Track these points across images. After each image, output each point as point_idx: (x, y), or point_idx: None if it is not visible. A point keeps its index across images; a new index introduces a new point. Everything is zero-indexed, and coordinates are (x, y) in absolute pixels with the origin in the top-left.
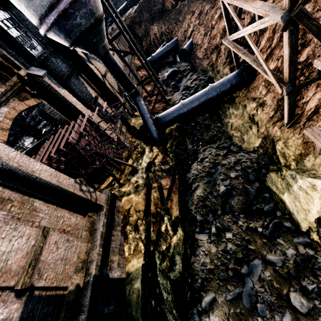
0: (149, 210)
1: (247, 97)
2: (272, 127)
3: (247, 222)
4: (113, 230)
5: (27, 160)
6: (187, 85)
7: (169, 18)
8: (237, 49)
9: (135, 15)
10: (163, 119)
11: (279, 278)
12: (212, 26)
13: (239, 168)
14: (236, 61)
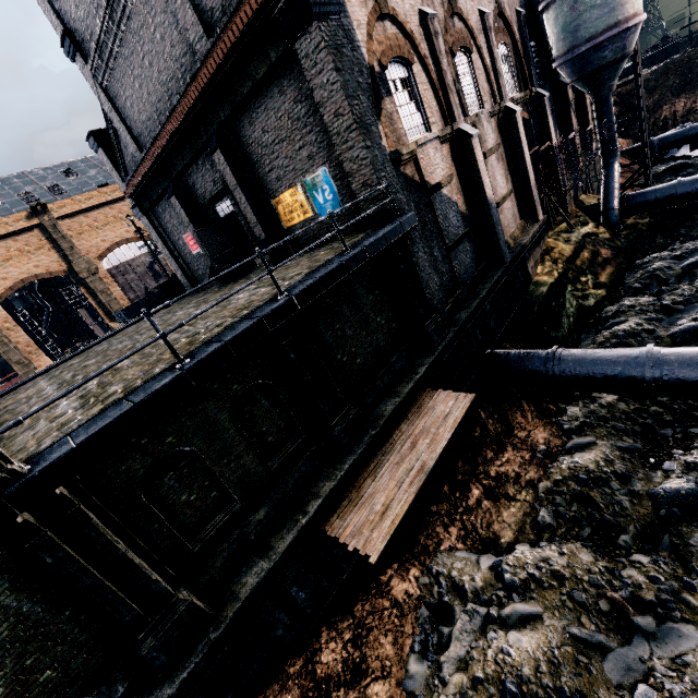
0: (573, 261)
1: None
2: None
3: None
4: (537, 244)
5: (525, 141)
6: None
7: None
8: None
9: (650, 77)
10: (634, 197)
11: None
12: None
13: None
14: None
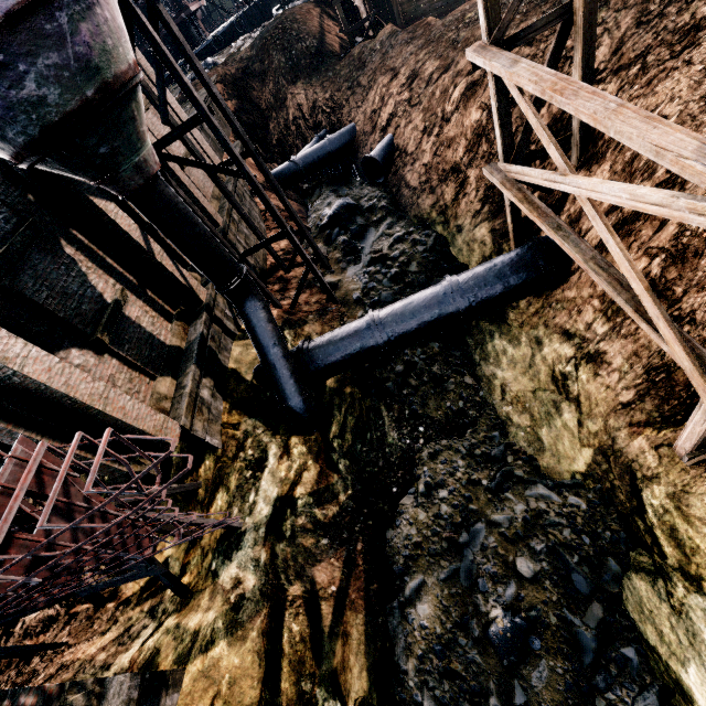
0: (275, 697)
1: (544, 318)
2: (627, 431)
3: None
4: None
5: None
6: (382, 250)
7: (336, 75)
8: (534, 210)
9: (252, 55)
10: (320, 359)
11: None
12: (446, 117)
13: (543, 545)
14: (516, 222)
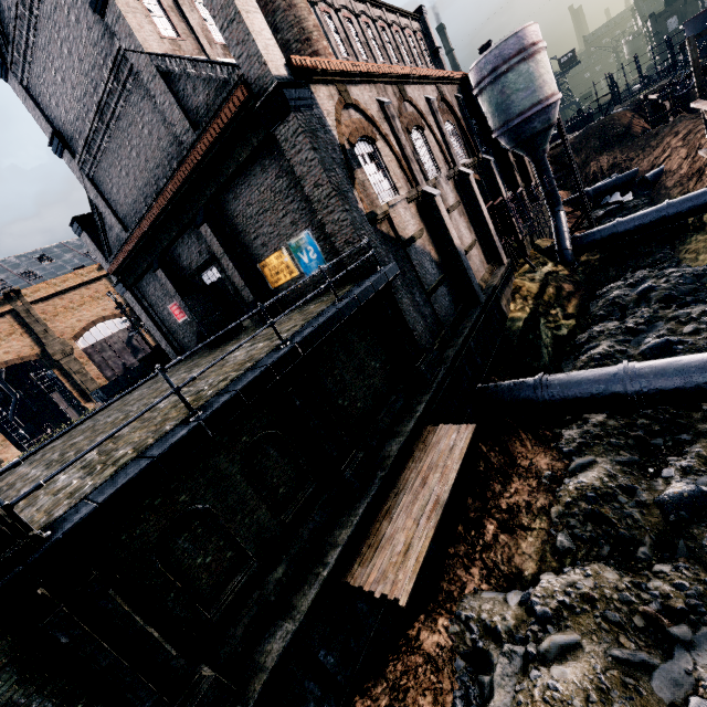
0: (541, 297)
1: None
2: None
3: (662, 305)
4: (506, 284)
5: (480, 198)
6: None
7: (633, 143)
8: None
9: (574, 141)
10: (583, 238)
11: (678, 325)
12: (700, 146)
13: (676, 275)
14: None
